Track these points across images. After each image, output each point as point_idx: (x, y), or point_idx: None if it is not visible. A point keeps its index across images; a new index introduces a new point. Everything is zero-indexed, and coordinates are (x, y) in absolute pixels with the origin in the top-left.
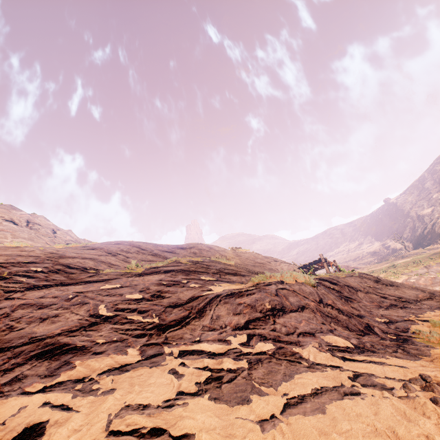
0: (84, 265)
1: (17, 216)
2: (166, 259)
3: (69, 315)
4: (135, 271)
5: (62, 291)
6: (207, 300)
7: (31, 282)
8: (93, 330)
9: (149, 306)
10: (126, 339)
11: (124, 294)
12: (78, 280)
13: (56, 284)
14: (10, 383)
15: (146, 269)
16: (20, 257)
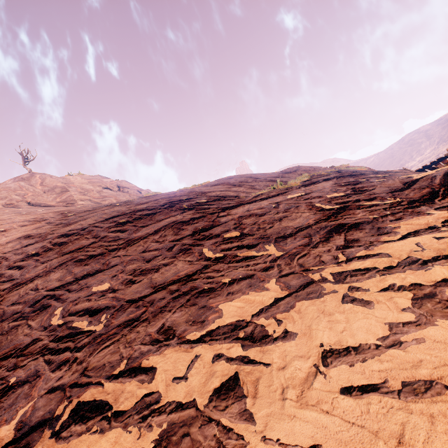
0: (229, 195)
1: (109, 184)
2: (285, 182)
3: (297, 214)
4: (294, 185)
5: (256, 205)
6: (441, 177)
7: (218, 207)
8: (346, 215)
9: (367, 196)
10: (401, 211)
11: (322, 196)
12: (249, 201)
13: (238, 204)
14: (352, 243)
15: (300, 182)
16: (175, 197)
